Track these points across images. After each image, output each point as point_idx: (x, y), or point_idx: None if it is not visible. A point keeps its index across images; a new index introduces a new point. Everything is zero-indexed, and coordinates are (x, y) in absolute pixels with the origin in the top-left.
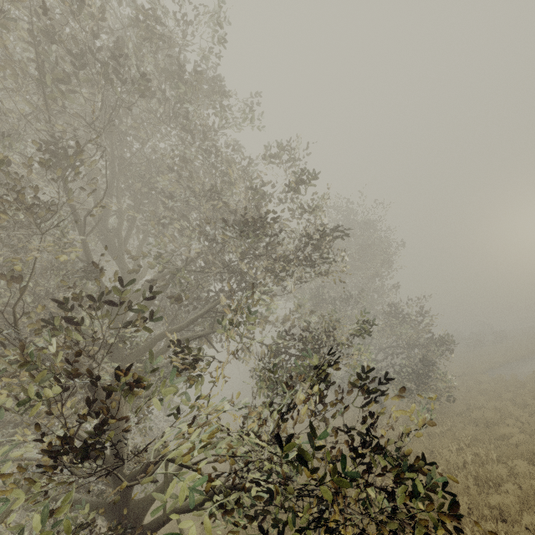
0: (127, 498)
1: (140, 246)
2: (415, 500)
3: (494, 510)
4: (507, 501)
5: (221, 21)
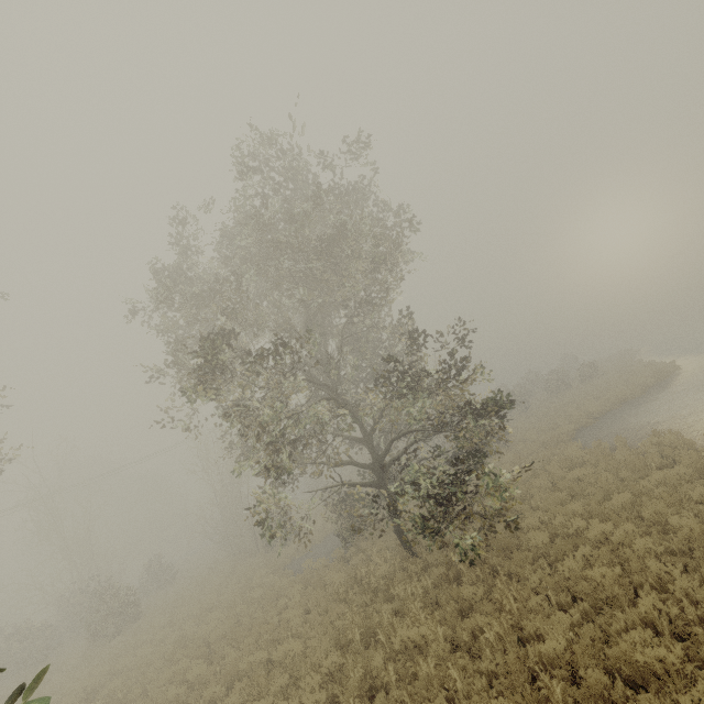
0: None
1: None
2: None
3: None
4: None
5: None
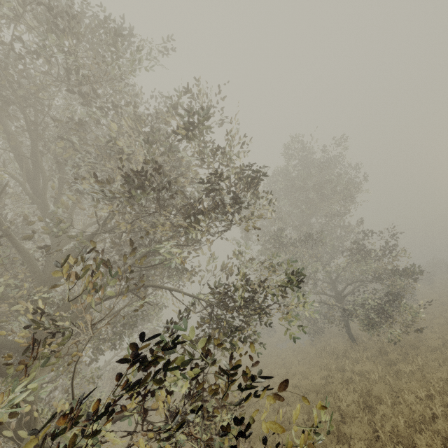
0: None
1: (73, 207)
2: None
3: None
4: None
5: None
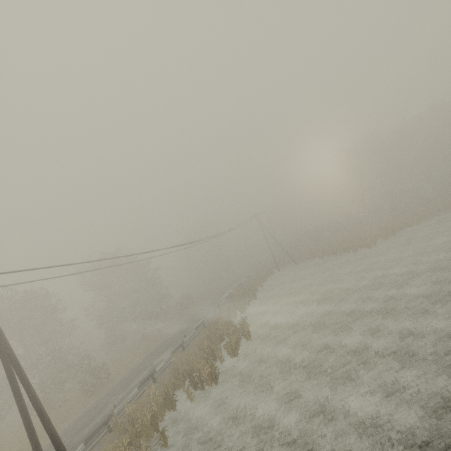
0: None
1: None
2: None
3: None
4: None
5: None
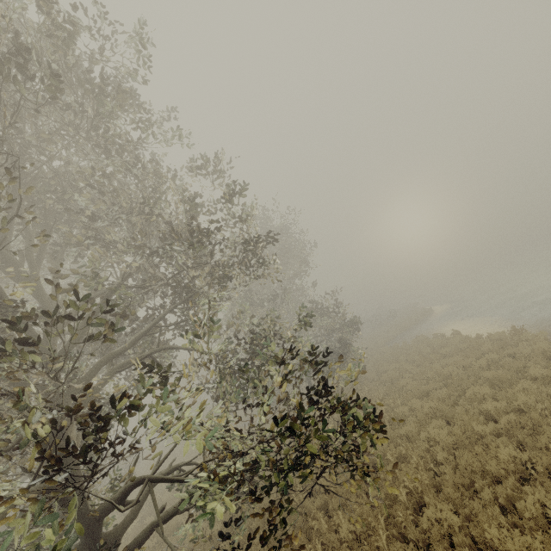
0: (98, 532)
1: (58, 268)
2: (358, 429)
3: (403, 437)
4: (410, 427)
5: (147, 42)
